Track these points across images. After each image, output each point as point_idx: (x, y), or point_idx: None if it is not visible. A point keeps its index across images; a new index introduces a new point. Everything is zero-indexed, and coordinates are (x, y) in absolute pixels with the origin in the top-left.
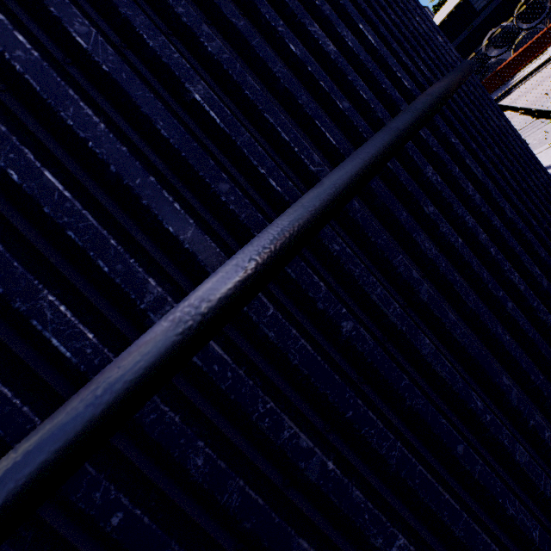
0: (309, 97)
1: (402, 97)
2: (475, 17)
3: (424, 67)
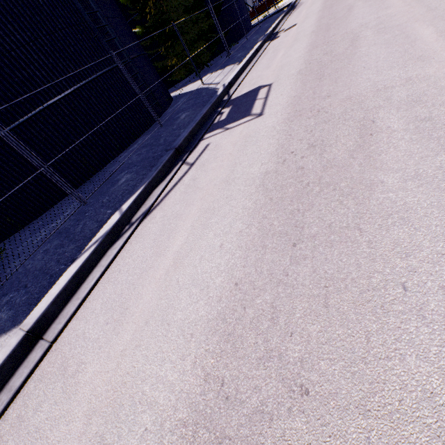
0: None
1: None
2: None
3: None
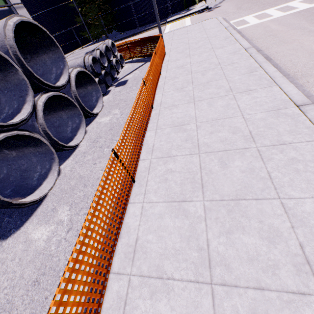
0: None
1: None
2: None
3: None
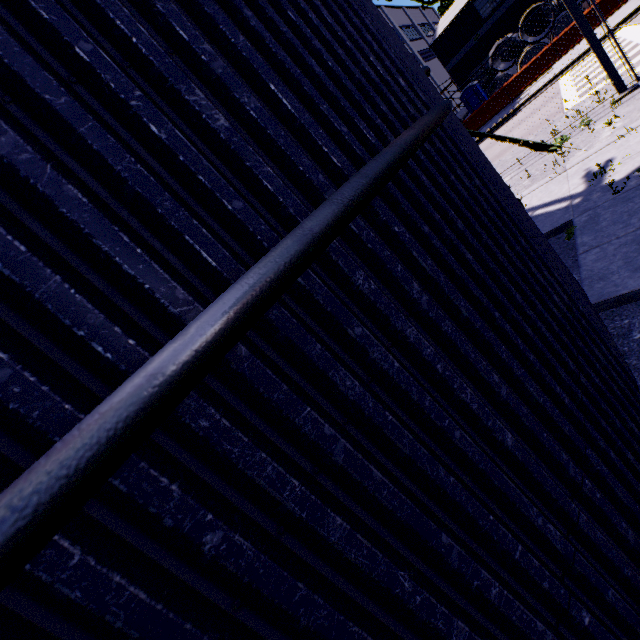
0: (177, 202)
1: (327, 181)
2: (481, 25)
3: (369, 130)
